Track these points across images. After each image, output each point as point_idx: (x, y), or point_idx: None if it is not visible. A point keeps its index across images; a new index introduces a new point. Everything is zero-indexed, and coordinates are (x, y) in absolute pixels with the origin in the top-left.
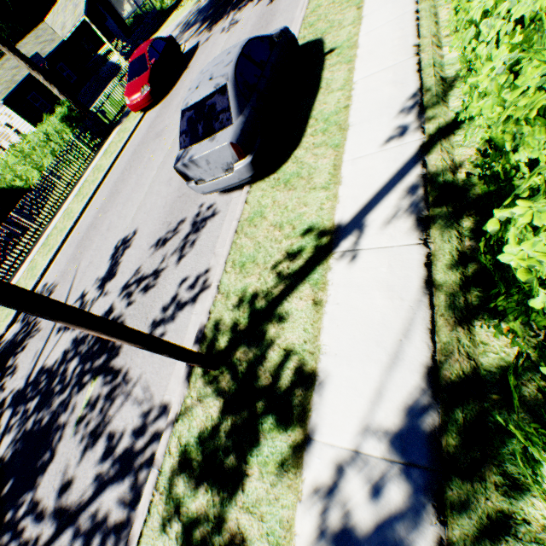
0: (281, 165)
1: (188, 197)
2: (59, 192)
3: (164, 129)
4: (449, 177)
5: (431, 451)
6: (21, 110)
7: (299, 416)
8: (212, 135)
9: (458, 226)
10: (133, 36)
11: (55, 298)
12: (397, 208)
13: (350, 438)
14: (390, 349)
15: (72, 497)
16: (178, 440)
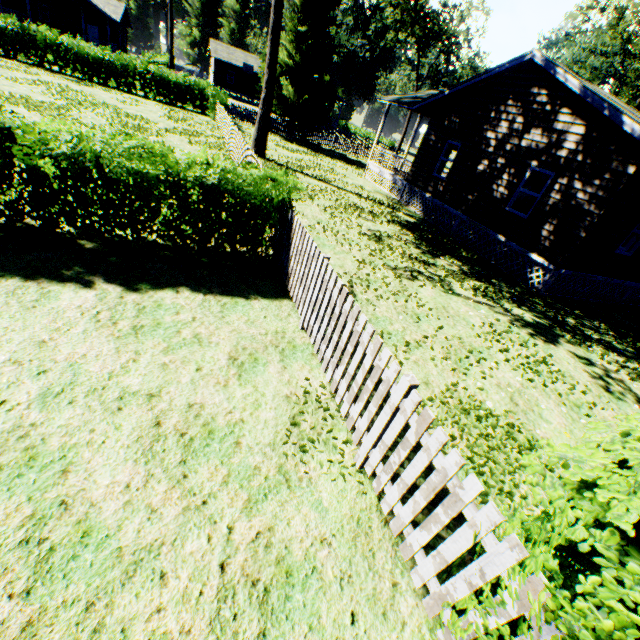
0: None
1: None
2: None
3: None
4: None
5: None
6: (219, 69)
7: None
8: None
9: None
10: None
11: None
12: None
13: None
14: None
15: None
16: None
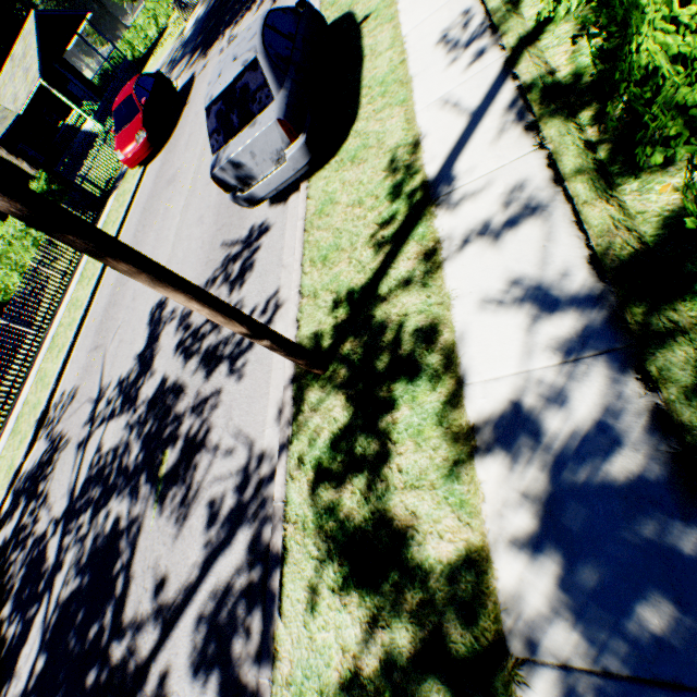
0: (340, 146)
1: (231, 225)
2: (55, 285)
3: (176, 173)
4: (547, 79)
5: (616, 331)
6: None
7: (445, 370)
8: (251, 121)
9: (574, 119)
10: (106, 95)
11: (82, 397)
12: (497, 129)
13: (515, 363)
14: (534, 260)
15: (174, 587)
16: (299, 461)
